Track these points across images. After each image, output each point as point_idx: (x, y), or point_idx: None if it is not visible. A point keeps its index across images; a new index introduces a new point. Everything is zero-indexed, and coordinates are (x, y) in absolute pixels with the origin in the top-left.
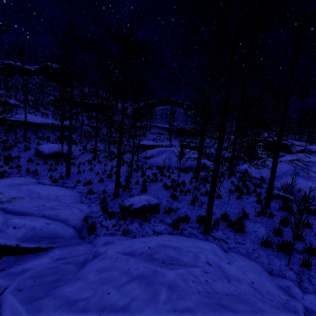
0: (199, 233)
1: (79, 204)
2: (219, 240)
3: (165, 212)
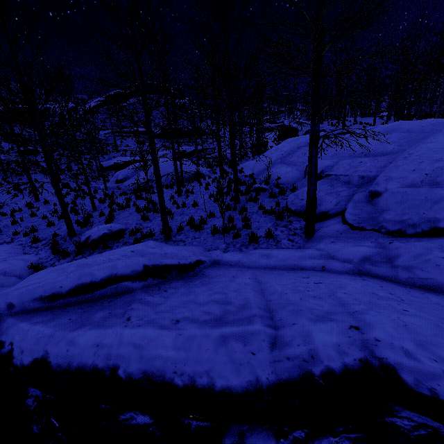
0: (161, 242)
1: (21, 256)
2: (178, 242)
3: (130, 234)
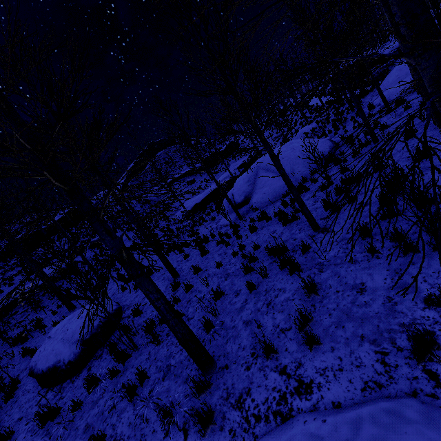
0: None
1: None
2: None
3: None
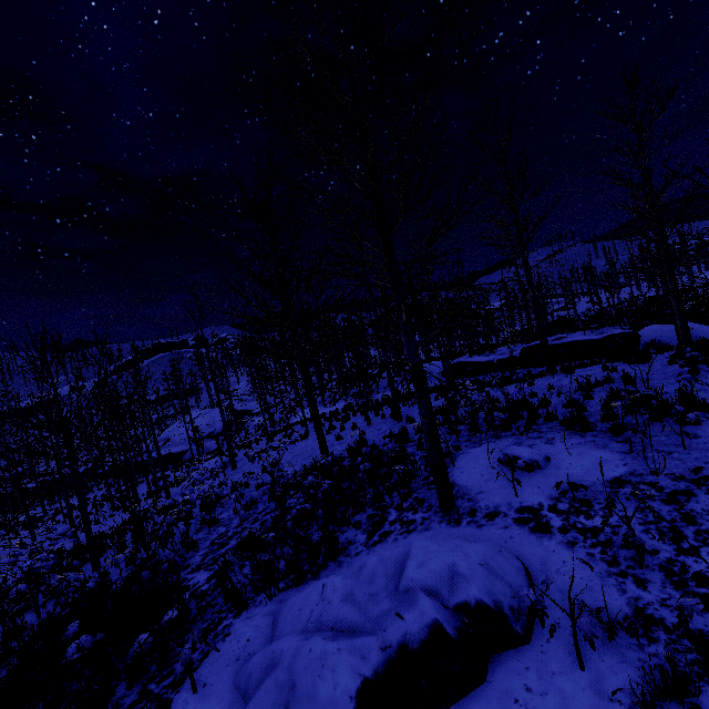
0: None
1: None
2: None
3: None
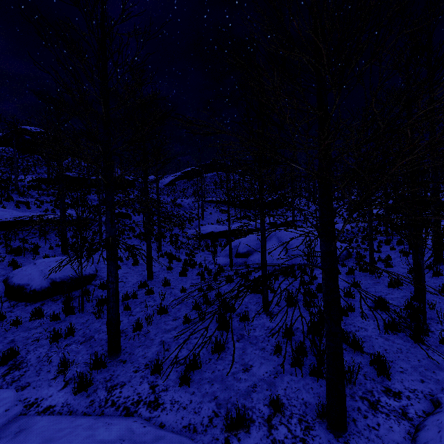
0: None
1: None
2: None
3: None
